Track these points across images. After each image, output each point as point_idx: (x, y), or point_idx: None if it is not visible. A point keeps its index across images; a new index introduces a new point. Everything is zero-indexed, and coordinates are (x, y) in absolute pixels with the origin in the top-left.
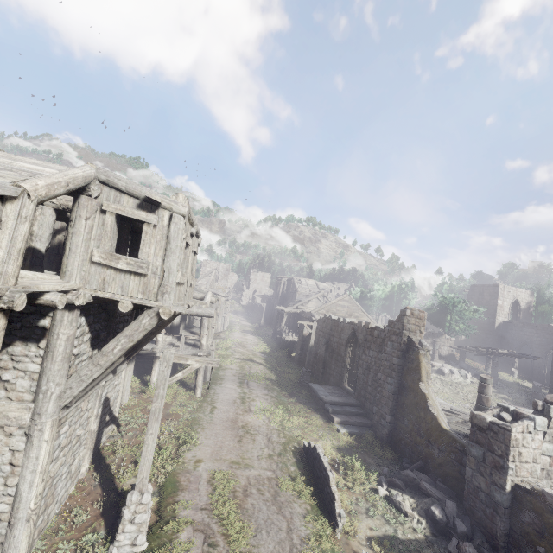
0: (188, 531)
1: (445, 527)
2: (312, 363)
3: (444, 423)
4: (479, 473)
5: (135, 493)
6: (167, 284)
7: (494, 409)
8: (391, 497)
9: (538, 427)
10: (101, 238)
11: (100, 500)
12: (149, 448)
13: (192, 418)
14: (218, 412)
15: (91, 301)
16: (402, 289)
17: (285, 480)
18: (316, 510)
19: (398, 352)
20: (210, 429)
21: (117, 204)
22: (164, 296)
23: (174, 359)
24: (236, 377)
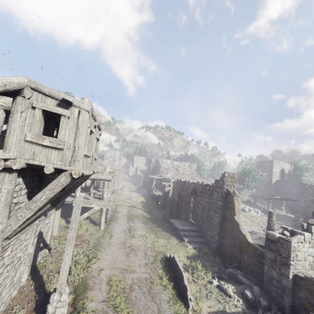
0: None
1: (254, 303)
2: (170, 207)
3: (250, 239)
4: (273, 269)
5: (56, 294)
6: (77, 155)
7: (279, 229)
8: (221, 286)
9: (306, 239)
10: (32, 125)
11: (34, 300)
12: (66, 264)
13: (97, 243)
14: (114, 238)
15: (25, 166)
16: (220, 164)
17: (156, 279)
18: (175, 297)
19: (221, 198)
20: (109, 249)
21: (43, 103)
22: (75, 163)
23: (82, 204)
24: (125, 216)
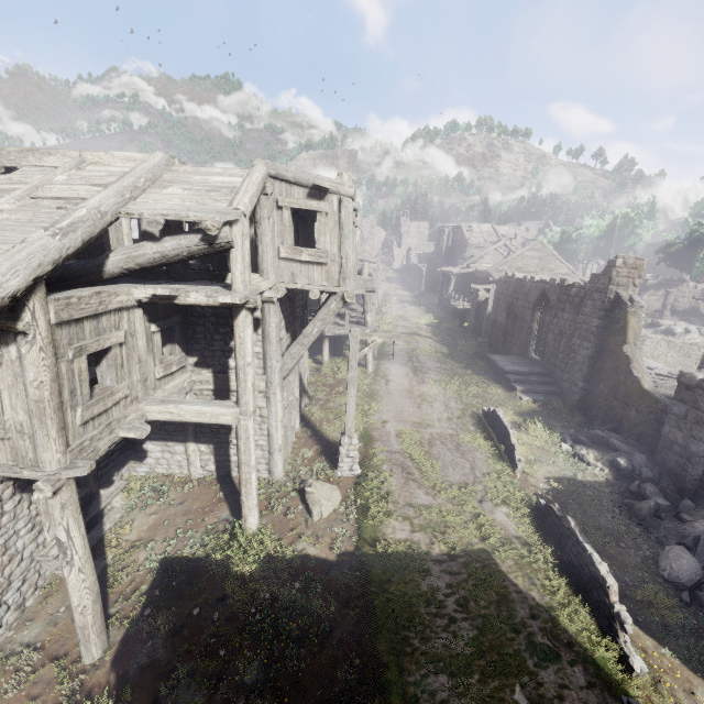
0: (389, 465)
1: (629, 473)
2: (490, 332)
3: (648, 386)
4: (678, 429)
5: (346, 438)
6: (346, 270)
7: None
8: (574, 451)
9: None
10: (283, 234)
11: (316, 445)
12: (351, 407)
13: (369, 390)
14: (393, 384)
15: (286, 293)
16: (627, 220)
17: (466, 436)
18: (496, 457)
19: (600, 312)
20: (389, 398)
21: (290, 198)
22: (346, 282)
23: (360, 337)
24: (403, 352)
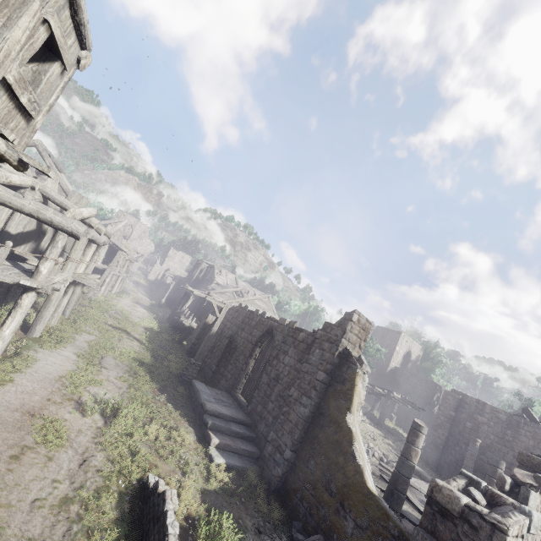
0: None
1: None
2: (205, 357)
3: (371, 482)
4: None
5: None
6: None
7: (460, 481)
8: None
9: (533, 528)
10: None
11: None
12: None
13: None
14: (8, 390)
15: None
16: (317, 310)
17: None
18: None
19: (328, 365)
20: None
21: None
22: None
23: None
24: (89, 344)
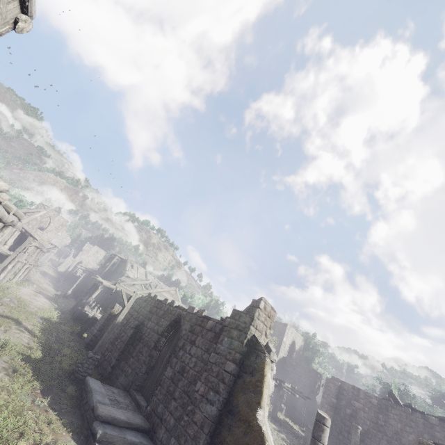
0: None
1: None
2: (105, 350)
3: None
4: None
5: None
6: None
7: None
8: None
9: None
10: None
11: None
12: None
13: None
14: None
15: None
16: (218, 304)
17: None
18: None
19: (237, 354)
20: None
21: None
22: None
23: None
24: None
